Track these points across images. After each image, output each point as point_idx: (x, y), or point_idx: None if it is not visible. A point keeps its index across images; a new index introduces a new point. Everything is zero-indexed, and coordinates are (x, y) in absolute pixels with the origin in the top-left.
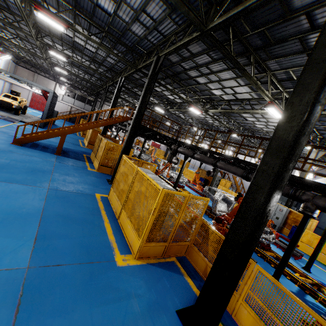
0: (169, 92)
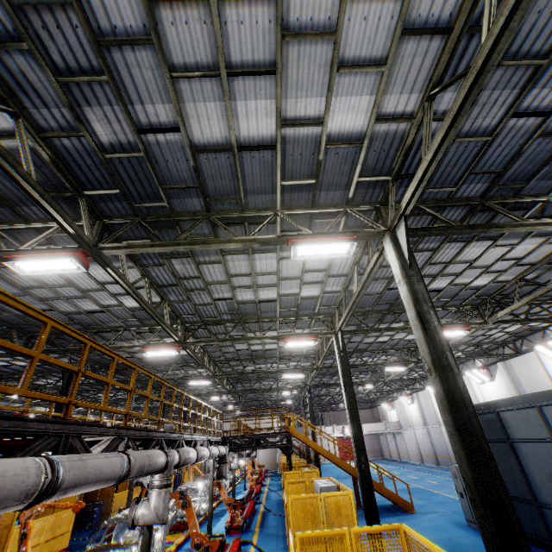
0: (194, 374)
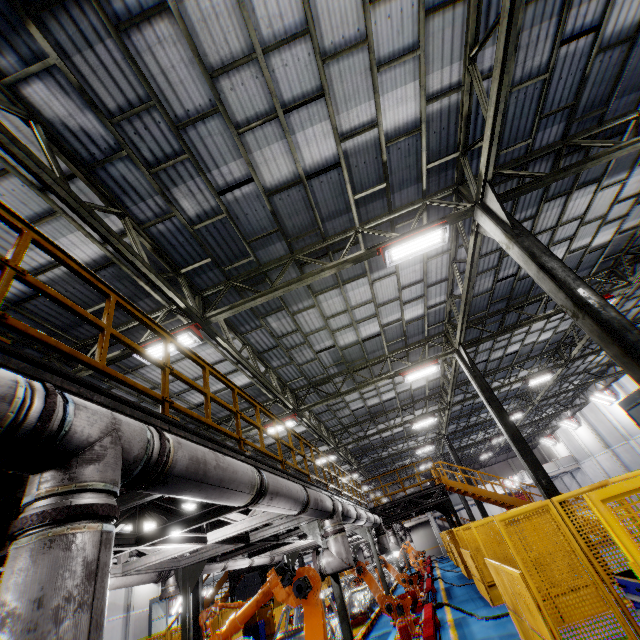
0: None
